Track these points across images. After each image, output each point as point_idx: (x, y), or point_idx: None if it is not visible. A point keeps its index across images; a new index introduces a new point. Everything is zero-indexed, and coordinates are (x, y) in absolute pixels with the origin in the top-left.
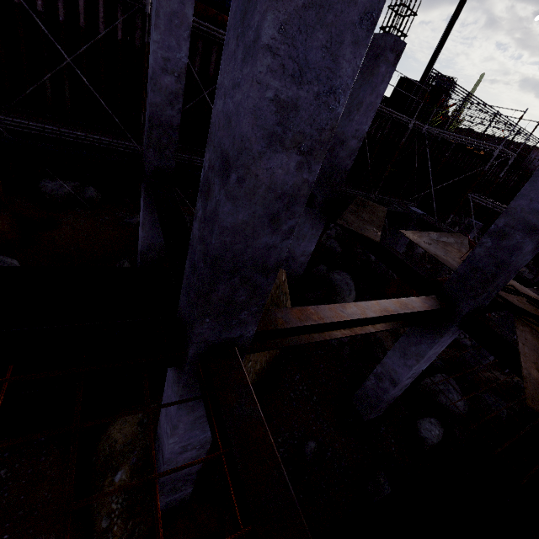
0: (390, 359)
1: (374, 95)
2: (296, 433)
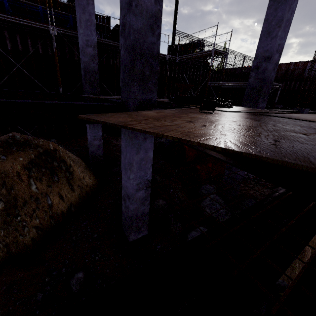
0: (123, 179)
1: (87, 14)
2: (63, 269)
